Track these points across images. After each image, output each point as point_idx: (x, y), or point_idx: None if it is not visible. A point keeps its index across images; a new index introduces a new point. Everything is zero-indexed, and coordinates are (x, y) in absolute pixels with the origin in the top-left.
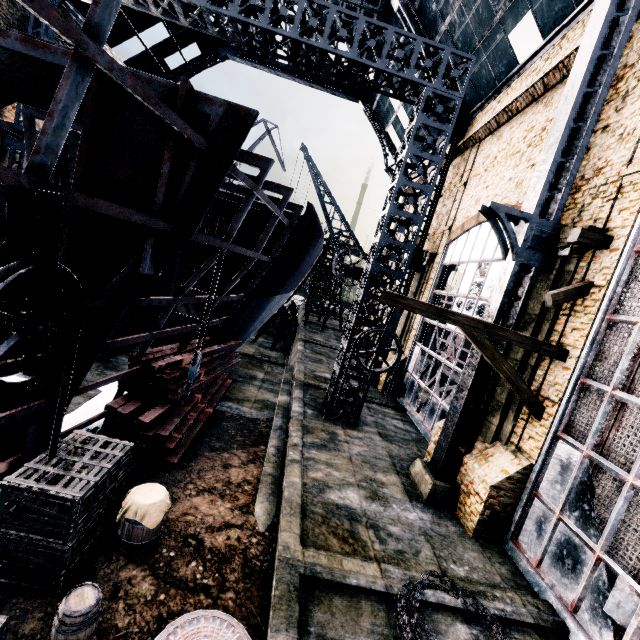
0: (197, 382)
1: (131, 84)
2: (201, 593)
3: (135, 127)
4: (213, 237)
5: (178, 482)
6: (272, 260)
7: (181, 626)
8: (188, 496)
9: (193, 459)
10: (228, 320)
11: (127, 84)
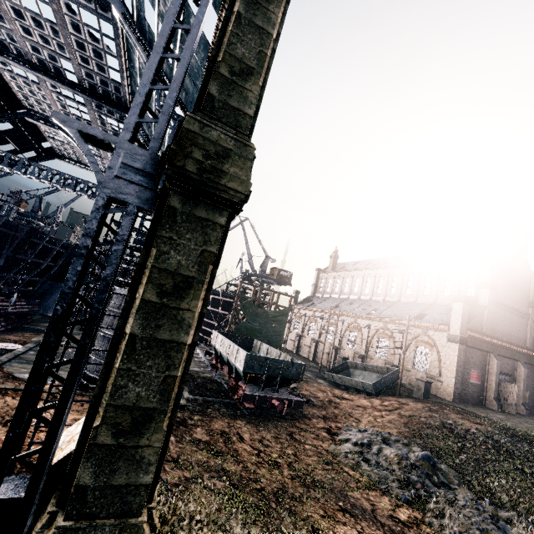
0: (14, 310)
1: (5, 230)
2: (9, 342)
3: (2, 230)
4: (35, 255)
5: (2, 334)
6: (58, 265)
7: (3, 343)
8: (6, 335)
9: (9, 332)
10: (33, 290)
11: (4, 231)
